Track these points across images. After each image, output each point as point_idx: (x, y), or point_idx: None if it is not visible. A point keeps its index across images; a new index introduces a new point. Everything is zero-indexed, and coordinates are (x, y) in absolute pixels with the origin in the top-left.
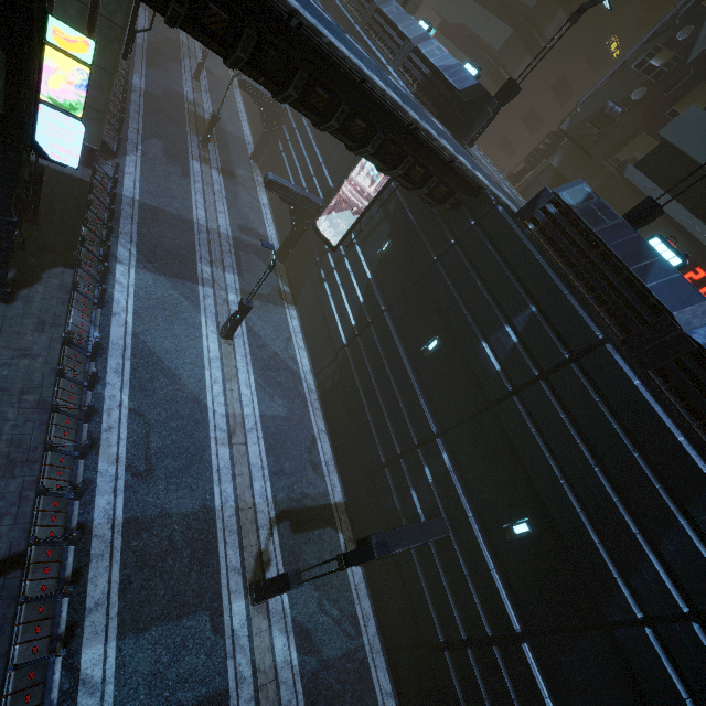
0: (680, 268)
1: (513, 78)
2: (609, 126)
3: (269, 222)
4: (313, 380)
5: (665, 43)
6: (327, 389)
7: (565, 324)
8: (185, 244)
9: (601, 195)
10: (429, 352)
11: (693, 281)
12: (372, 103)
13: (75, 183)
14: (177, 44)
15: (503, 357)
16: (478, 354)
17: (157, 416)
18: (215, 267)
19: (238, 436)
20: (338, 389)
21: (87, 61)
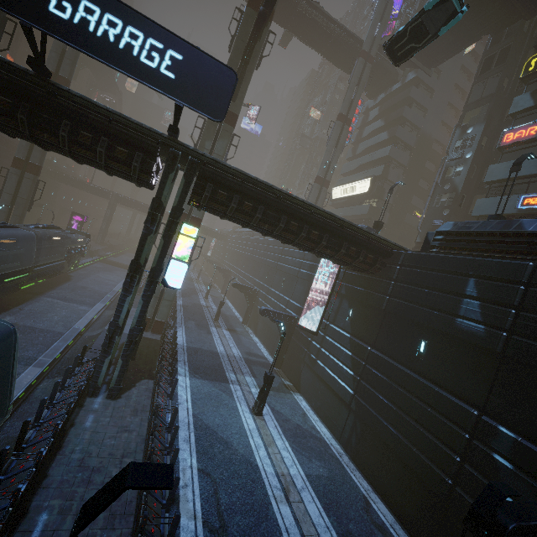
0: None
1: None
2: None
3: (263, 349)
4: (338, 444)
5: (441, 193)
6: (354, 446)
7: (501, 272)
8: (216, 363)
9: None
10: (423, 354)
11: None
12: (318, 220)
13: (152, 341)
14: (194, 289)
15: (479, 317)
16: (460, 328)
17: (220, 475)
18: (237, 373)
19: (293, 494)
20: (364, 438)
21: (194, 237)
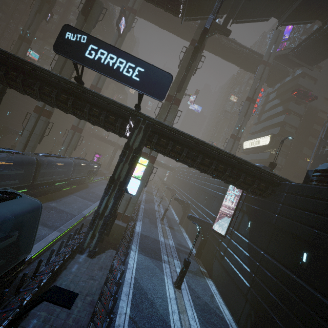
0: None
1: None
2: None
3: (190, 243)
4: (236, 326)
5: (325, 145)
6: None
7: None
8: (156, 247)
9: None
10: (305, 263)
11: None
12: (223, 158)
13: (121, 227)
14: (153, 199)
15: None
16: None
17: (143, 325)
18: (169, 256)
19: None
20: (257, 326)
21: (146, 165)
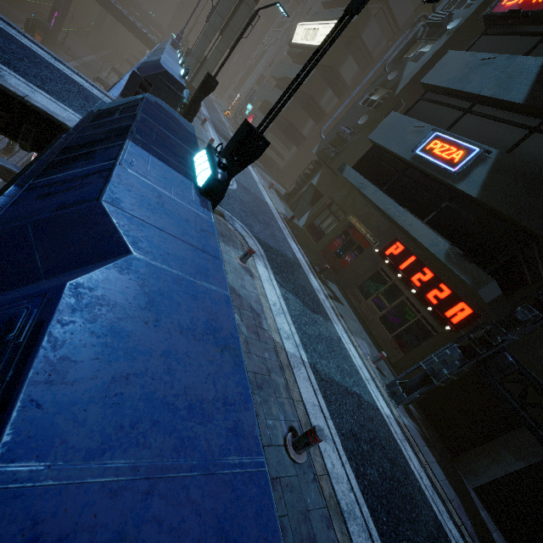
0: (206, 185)
1: (303, 135)
2: (344, 145)
3: None
4: None
5: (381, 84)
6: None
7: None
8: None
9: (345, 204)
10: None
11: (422, 283)
12: None
13: None
14: None
15: None
16: None
17: None
18: None
19: None
20: None
21: None
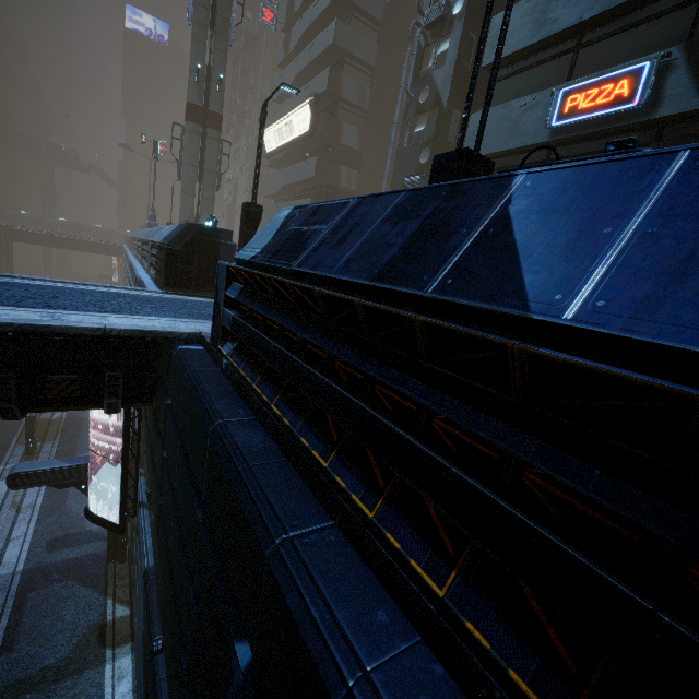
0: None
1: None
2: None
3: None
4: None
5: (416, 113)
6: None
7: None
8: None
9: None
10: None
11: None
12: None
13: None
14: None
15: None
16: None
17: None
18: None
19: None
20: None
21: None
